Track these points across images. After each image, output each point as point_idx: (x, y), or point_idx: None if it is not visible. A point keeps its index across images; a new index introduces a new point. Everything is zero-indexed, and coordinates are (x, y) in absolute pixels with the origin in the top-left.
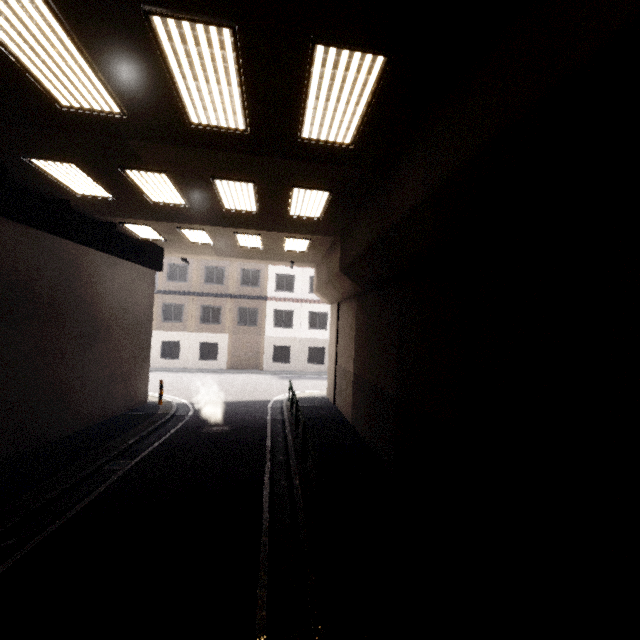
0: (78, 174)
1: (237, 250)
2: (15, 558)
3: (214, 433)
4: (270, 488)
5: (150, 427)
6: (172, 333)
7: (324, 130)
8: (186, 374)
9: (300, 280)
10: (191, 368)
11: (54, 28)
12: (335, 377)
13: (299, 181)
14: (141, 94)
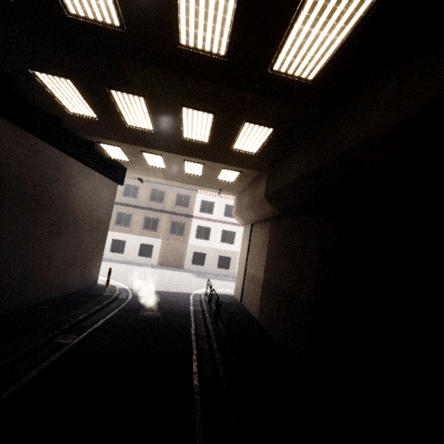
0: (72, 91)
1: (181, 175)
2: None
3: (148, 317)
4: (199, 377)
5: (97, 306)
6: (121, 234)
7: (295, 62)
8: (127, 265)
9: (218, 206)
10: (131, 261)
11: None
12: (244, 281)
13: (252, 116)
14: (142, 5)
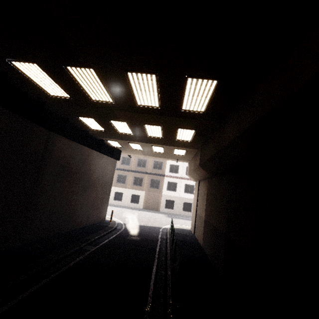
0: (93, 122)
1: (152, 153)
2: (44, 282)
3: (132, 240)
4: (155, 273)
5: (105, 232)
6: (120, 188)
7: (192, 106)
8: (123, 209)
9: (181, 168)
10: (126, 206)
11: (95, 77)
12: (195, 219)
13: (181, 126)
14: (120, 95)
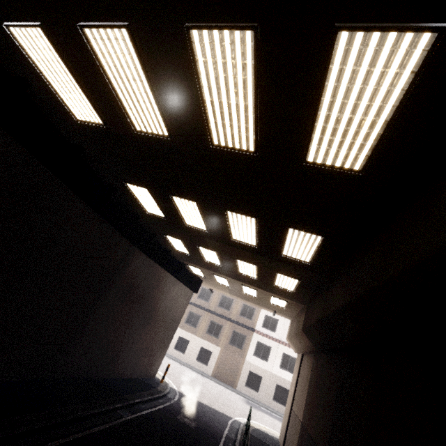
0: (180, 243)
1: (241, 294)
2: (61, 441)
3: (184, 423)
4: None
5: (150, 396)
6: (187, 333)
7: (294, 254)
8: (184, 367)
9: (281, 325)
10: (189, 364)
11: (195, 208)
12: (288, 421)
13: (281, 271)
14: (216, 227)
